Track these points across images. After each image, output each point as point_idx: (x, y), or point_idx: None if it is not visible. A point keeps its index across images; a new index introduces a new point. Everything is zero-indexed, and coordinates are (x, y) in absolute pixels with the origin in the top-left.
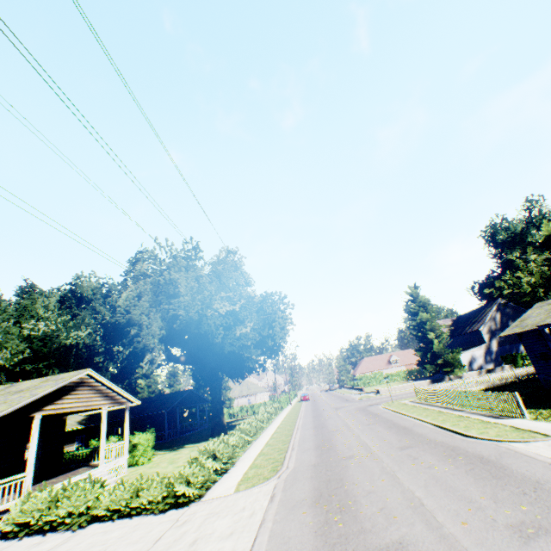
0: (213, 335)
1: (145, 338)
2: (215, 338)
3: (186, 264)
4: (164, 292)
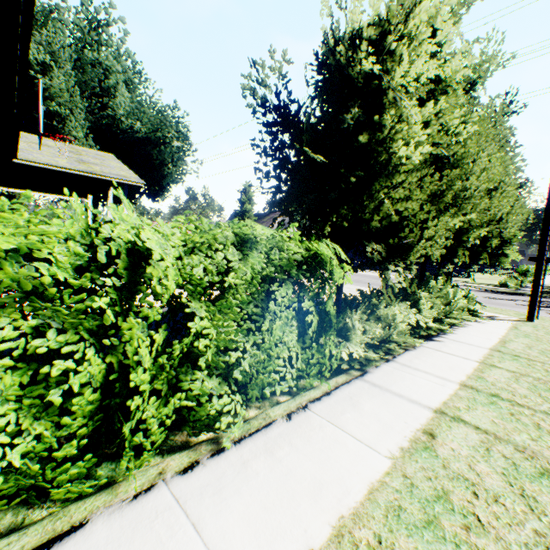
0: (163, 163)
1: (53, 122)
2: (166, 168)
3: (134, 61)
4: (93, 76)
